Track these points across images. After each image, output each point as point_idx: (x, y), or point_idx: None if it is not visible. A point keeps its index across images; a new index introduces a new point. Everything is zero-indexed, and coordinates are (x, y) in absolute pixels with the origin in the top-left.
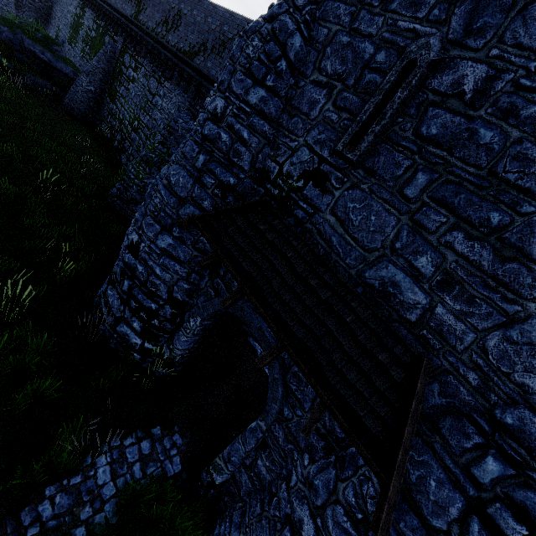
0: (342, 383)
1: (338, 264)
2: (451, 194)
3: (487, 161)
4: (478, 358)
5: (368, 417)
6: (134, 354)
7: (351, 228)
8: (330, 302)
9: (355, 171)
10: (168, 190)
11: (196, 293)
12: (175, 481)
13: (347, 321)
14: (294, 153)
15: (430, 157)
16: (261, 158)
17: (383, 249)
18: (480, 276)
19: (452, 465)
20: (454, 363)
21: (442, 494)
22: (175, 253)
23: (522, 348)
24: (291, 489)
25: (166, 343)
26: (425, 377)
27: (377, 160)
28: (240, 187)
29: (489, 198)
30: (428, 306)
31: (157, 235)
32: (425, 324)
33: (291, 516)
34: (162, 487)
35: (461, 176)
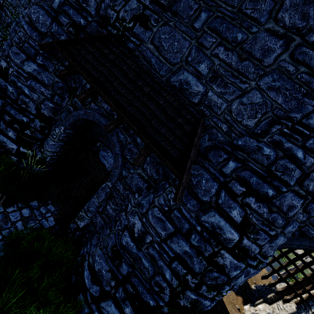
0: (158, 135)
1: (155, 75)
2: (219, 24)
3: (238, 3)
4: (227, 116)
5: (172, 150)
6: (11, 157)
7: (163, 51)
8: (150, 94)
9: (166, 13)
10: (30, 26)
11: (59, 111)
12: (50, 231)
13: (160, 103)
14: (126, 3)
15: (208, 2)
16: (104, 7)
17: (181, 62)
18: (230, 71)
19: (213, 170)
20: (216, 121)
21: (208, 185)
22: (40, 77)
23: (247, 107)
24: (128, 213)
25: (38, 149)
26: (202, 127)
27: (179, 5)
28: (89, 28)
29: (237, 25)
30: (204, 92)
31: (23, 63)
32: (203, 103)
33: (128, 225)
34: (41, 234)
35: (224, 13)
